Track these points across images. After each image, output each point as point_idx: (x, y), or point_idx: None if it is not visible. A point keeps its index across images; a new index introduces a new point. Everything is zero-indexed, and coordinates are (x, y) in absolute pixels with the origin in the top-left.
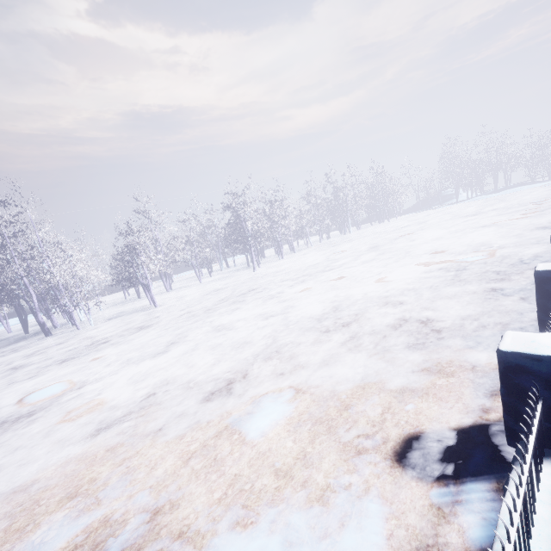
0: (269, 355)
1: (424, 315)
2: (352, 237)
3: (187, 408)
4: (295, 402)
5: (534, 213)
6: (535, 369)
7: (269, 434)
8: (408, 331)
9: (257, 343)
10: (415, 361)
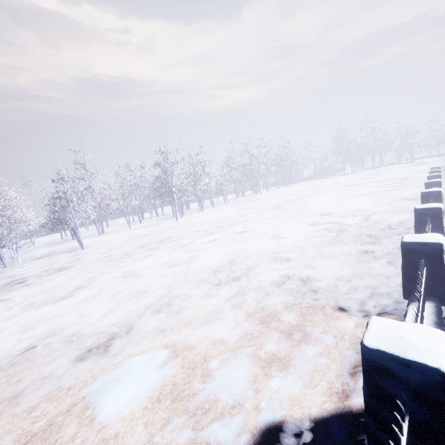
0: (160, 307)
1: (305, 273)
2: (261, 196)
3: (57, 368)
4: (164, 368)
5: (400, 186)
6: (402, 375)
7: (124, 412)
8: (289, 289)
9: (154, 293)
10: (289, 324)
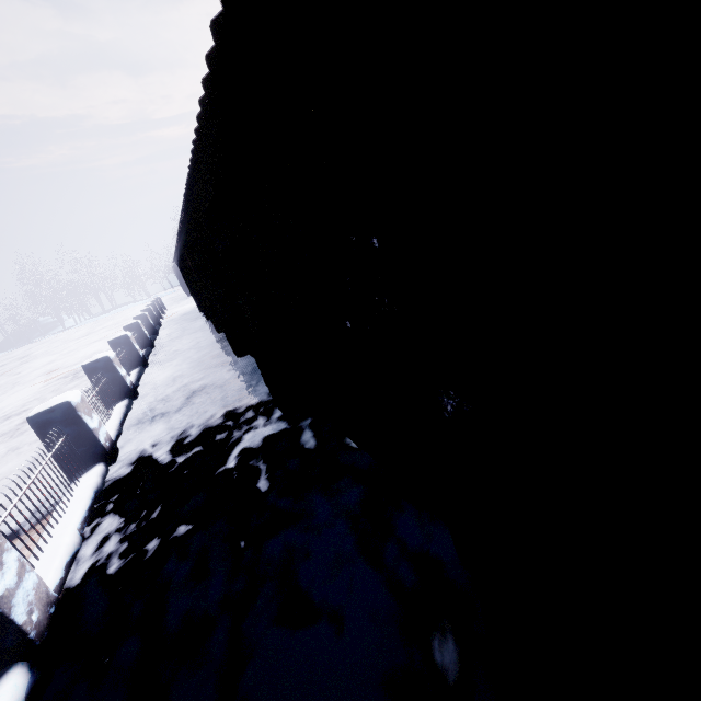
0: None
1: None
2: None
3: None
4: None
5: None
6: (99, 366)
7: None
8: None
9: None
10: None
